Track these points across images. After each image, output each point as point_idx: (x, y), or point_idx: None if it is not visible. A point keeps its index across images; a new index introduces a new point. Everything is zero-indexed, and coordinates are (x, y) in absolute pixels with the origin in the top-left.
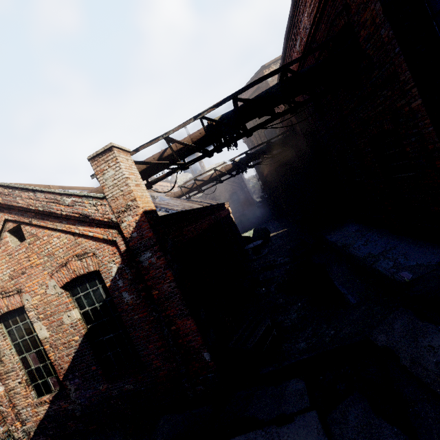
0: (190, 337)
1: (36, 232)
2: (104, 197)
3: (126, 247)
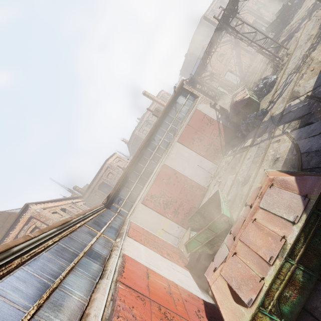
0: None
1: None
2: None
3: None
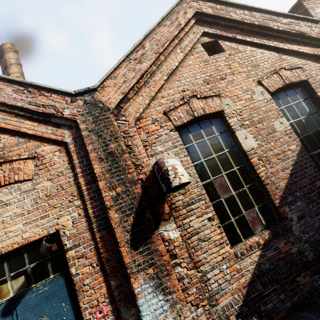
0: None
1: (236, 46)
2: (318, 23)
3: None
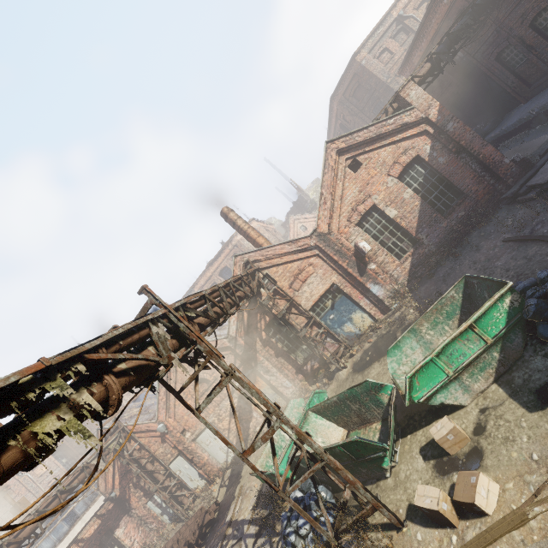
0: (493, 155)
1: (368, 156)
2: (414, 107)
3: (433, 130)
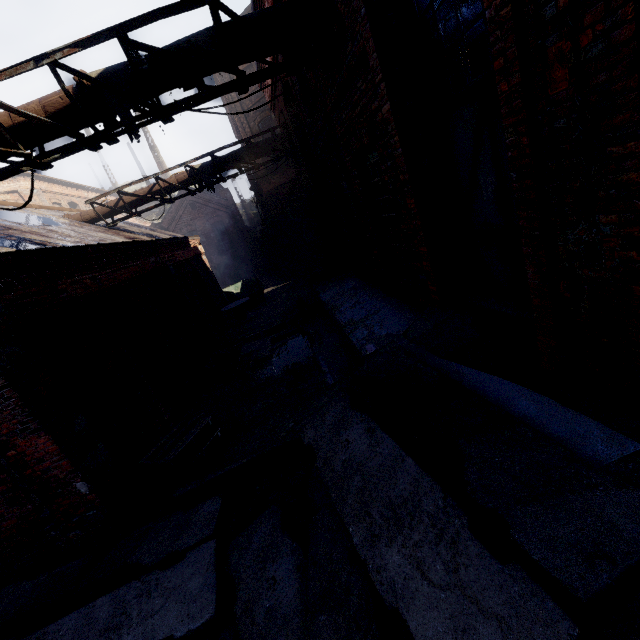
0: (48, 463)
1: None
2: None
3: None
